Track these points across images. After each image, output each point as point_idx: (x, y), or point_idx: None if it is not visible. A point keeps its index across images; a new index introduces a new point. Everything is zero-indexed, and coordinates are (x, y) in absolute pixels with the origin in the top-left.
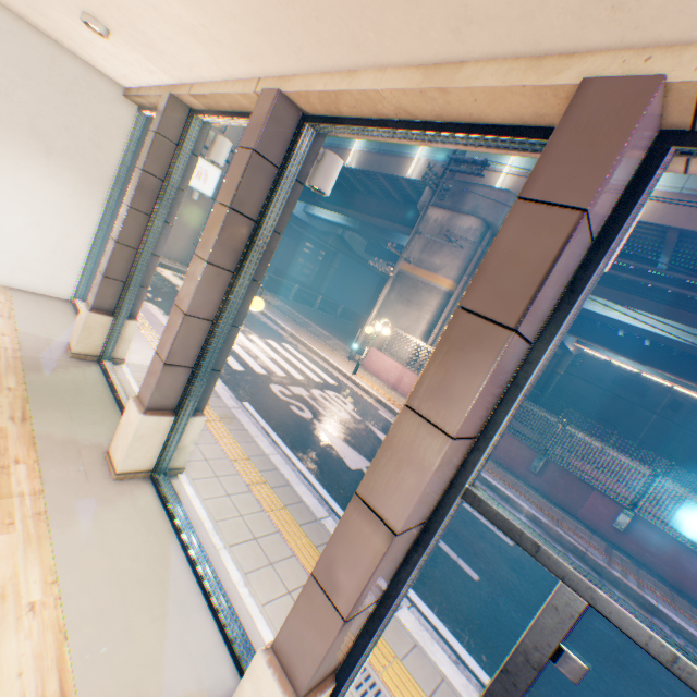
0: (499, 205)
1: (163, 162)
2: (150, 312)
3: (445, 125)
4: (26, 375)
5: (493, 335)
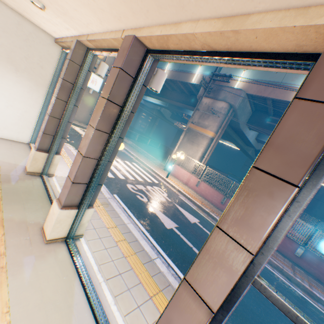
0: (236, 96)
1: (73, 75)
2: (68, 148)
3: (233, 53)
4: (2, 184)
5: (281, 188)
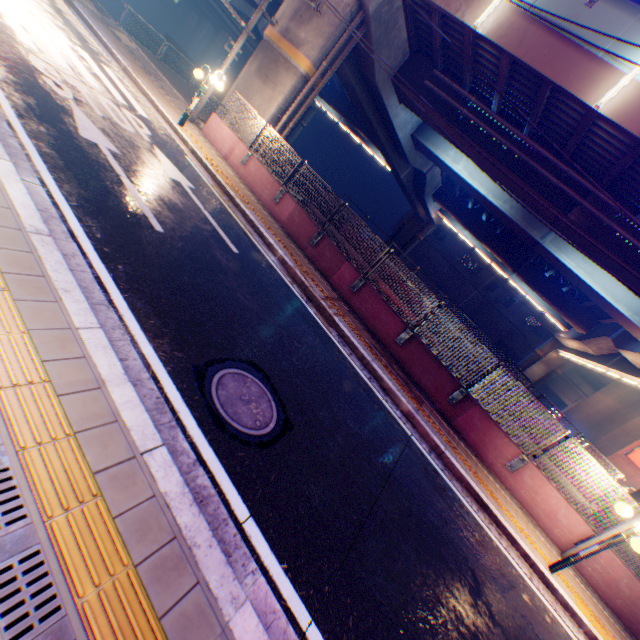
0: None
1: None
2: None
3: None
4: None
5: None
